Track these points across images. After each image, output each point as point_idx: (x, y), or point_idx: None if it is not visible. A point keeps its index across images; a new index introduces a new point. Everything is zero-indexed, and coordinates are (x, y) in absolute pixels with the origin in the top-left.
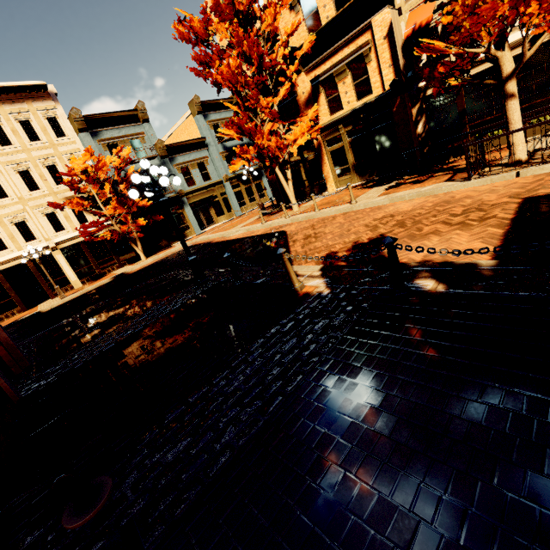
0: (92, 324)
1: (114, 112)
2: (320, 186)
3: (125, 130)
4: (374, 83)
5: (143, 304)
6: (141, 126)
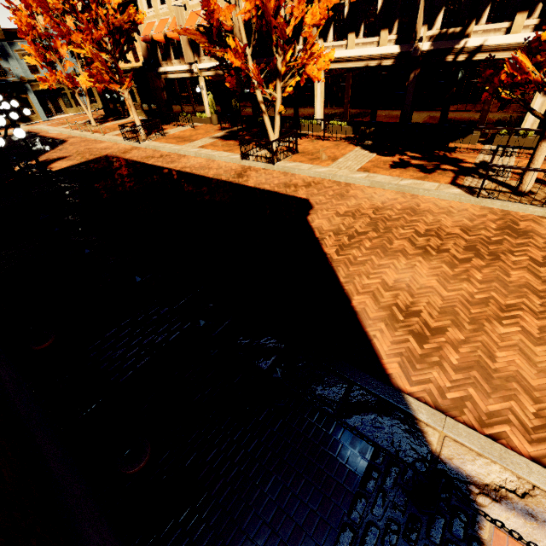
0: None
1: None
2: (128, 111)
3: None
4: (140, 56)
5: None
6: None
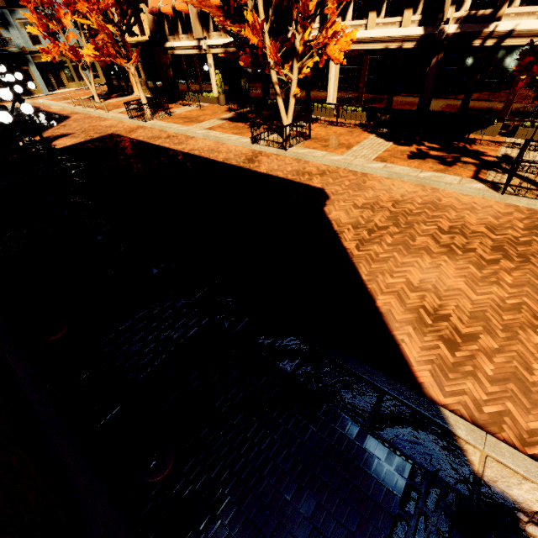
0: None
1: None
2: (132, 88)
3: None
4: (146, 29)
5: None
6: None
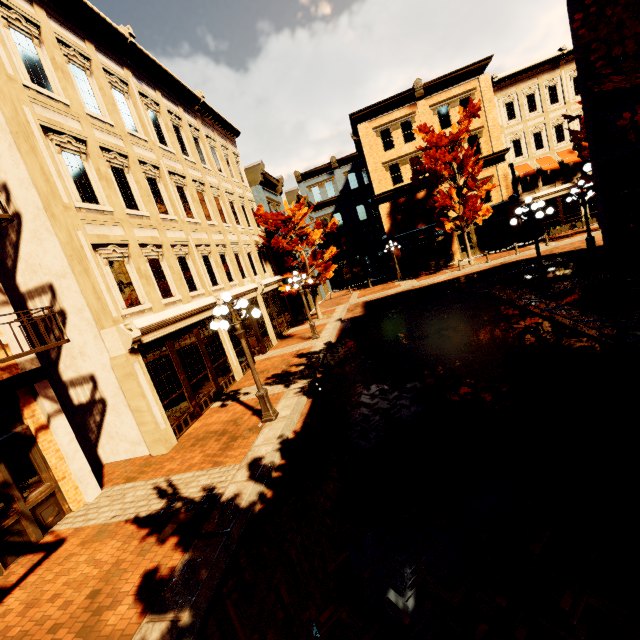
0: (567, 272)
1: (272, 177)
2: (445, 260)
3: (271, 196)
4: (493, 197)
5: (574, 264)
6: (276, 197)
